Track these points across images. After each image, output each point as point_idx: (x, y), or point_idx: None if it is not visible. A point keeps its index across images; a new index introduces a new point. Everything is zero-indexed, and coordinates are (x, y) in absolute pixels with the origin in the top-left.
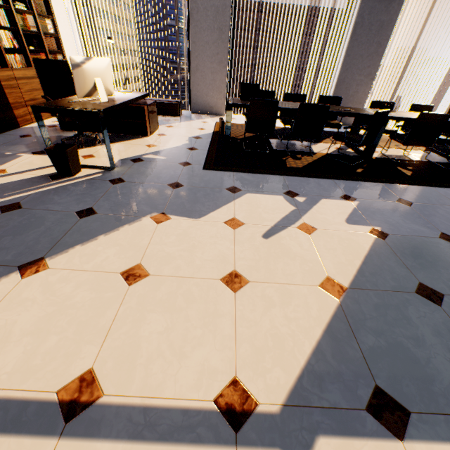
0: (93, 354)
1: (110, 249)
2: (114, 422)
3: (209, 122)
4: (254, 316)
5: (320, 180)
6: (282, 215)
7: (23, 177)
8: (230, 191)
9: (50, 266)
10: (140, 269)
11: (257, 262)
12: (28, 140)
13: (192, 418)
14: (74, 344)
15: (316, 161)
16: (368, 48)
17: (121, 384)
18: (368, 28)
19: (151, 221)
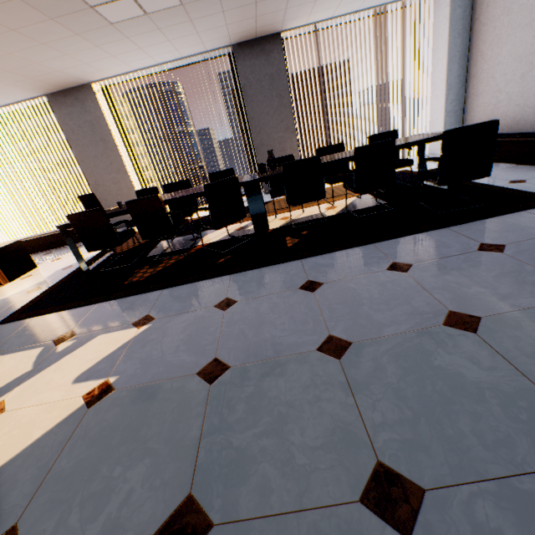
0: None
1: None
2: None
3: None
4: None
5: (144, 295)
6: None
7: None
8: None
9: None
10: None
11: None
12: None
13: None
14: None
15: (179, 261)
16: (271, 103)
17: None
18: (259, 85)
19: None
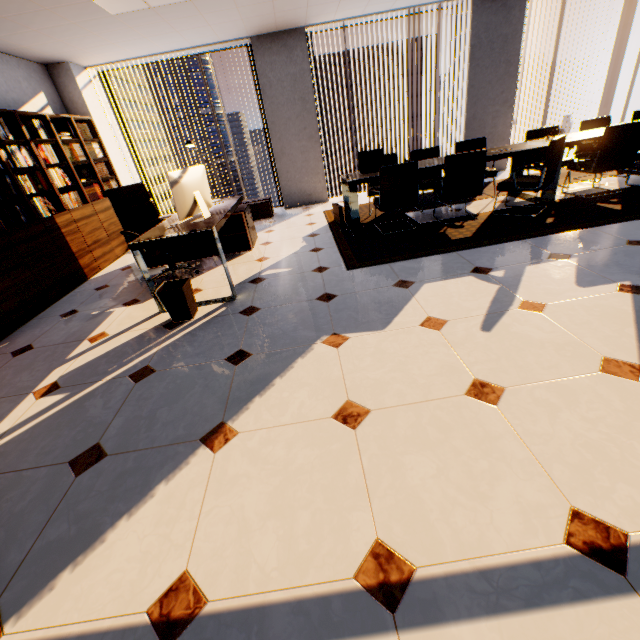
0: (367, 522)
1: (299, 392)
2: (453, 598)
3: (314, 214)
4: (542, 428)
5: (507, 244)
6: (488, 298)
7: (132, 335)
8: (400, 287)
9: (238, 430)
10: (353, 407)
11: (498, 362)
12: (108, 291)
13: (551, 570)
14: (334, 516)
15: (485, 223)
16: (495, 70)
17: (429, 549)
18: (489, 48)
19: (327, 347)
